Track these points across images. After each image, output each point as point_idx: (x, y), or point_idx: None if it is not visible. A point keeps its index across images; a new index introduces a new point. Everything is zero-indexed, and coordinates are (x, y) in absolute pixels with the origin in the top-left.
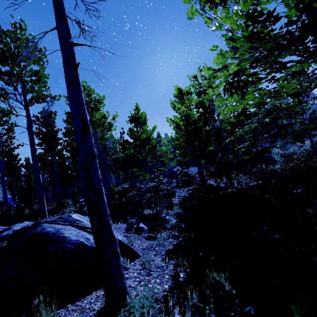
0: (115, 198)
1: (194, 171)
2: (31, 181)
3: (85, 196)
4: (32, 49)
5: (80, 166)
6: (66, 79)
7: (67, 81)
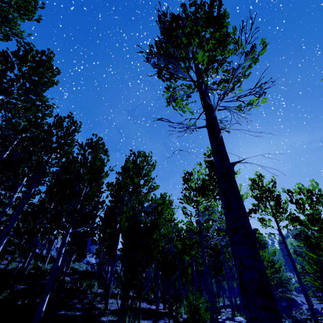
0: None
1: (321, 306)
2: None
3: (314, 319)
4: (220, 213)
5: (309, 307)
6: (297, 275)
7: (297, 276)
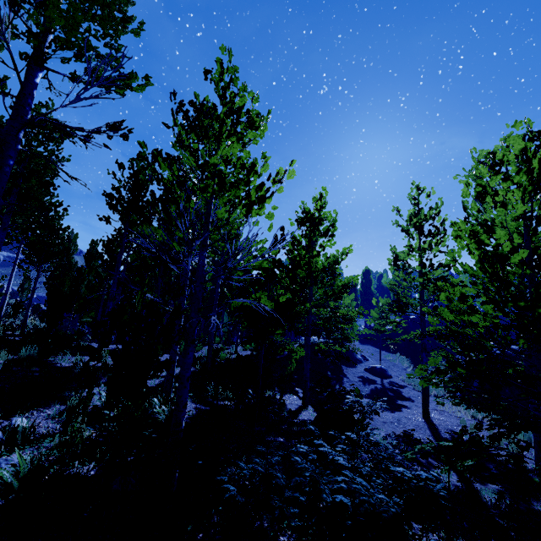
0: (210, 391)
1: (392, 364)
2: (81, 284)
3: None
4: None
5: None
6: None
7: None
